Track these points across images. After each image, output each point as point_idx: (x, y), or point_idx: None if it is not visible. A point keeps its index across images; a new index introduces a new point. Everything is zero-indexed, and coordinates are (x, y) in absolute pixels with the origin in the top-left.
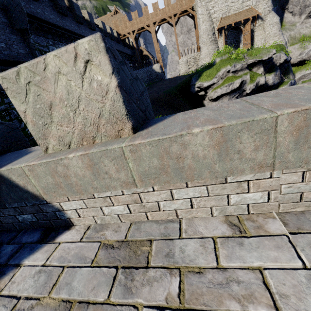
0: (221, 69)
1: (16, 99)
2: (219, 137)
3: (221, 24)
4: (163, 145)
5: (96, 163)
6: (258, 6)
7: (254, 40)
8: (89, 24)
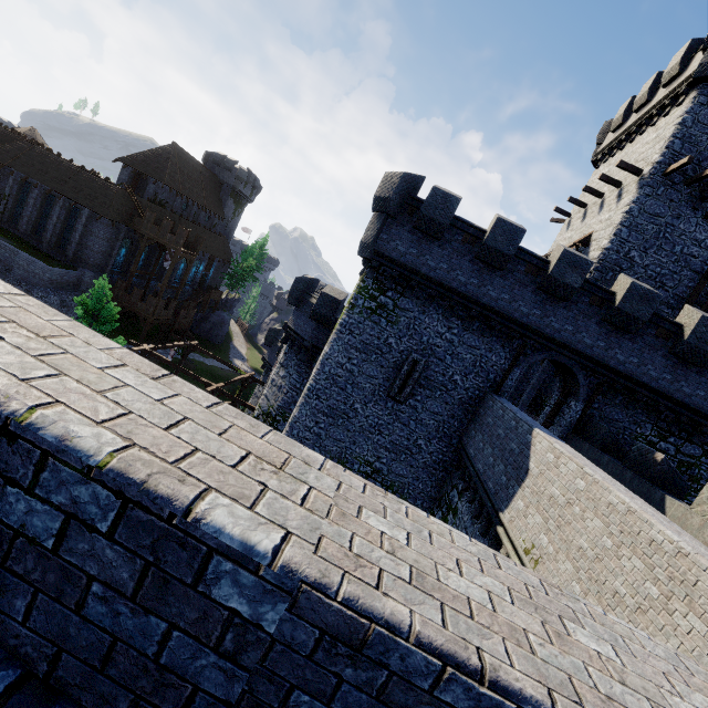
0: None
1: (706, 488)
2: None
3: None
4: None
5: (704, 526)
6: None
7: None
8: None
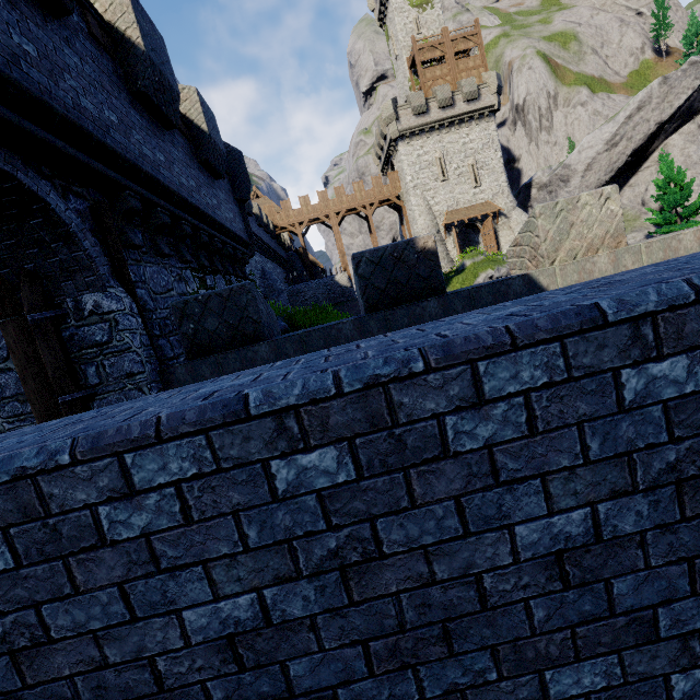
0: (480, 274)
1: (545, 222)
2: (699, 235)
3: (448, 219)
4: (666, 242)
5: (619, 258)
6: (497, 200)
7: (499, 242)
8: (247, 207)
